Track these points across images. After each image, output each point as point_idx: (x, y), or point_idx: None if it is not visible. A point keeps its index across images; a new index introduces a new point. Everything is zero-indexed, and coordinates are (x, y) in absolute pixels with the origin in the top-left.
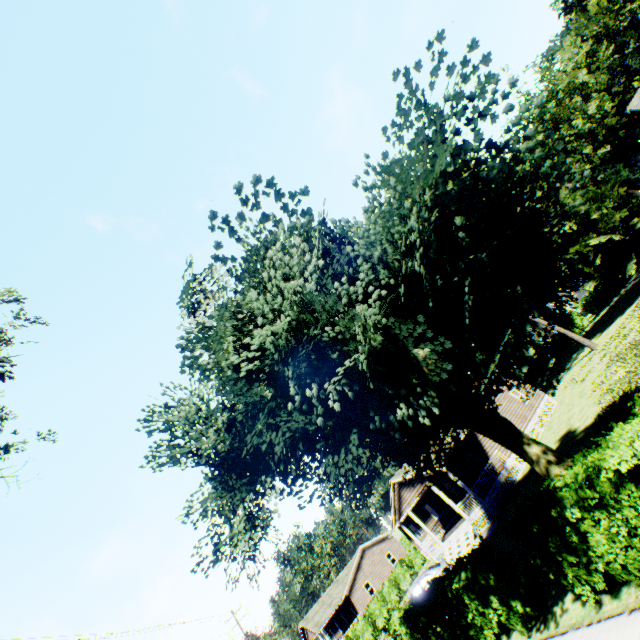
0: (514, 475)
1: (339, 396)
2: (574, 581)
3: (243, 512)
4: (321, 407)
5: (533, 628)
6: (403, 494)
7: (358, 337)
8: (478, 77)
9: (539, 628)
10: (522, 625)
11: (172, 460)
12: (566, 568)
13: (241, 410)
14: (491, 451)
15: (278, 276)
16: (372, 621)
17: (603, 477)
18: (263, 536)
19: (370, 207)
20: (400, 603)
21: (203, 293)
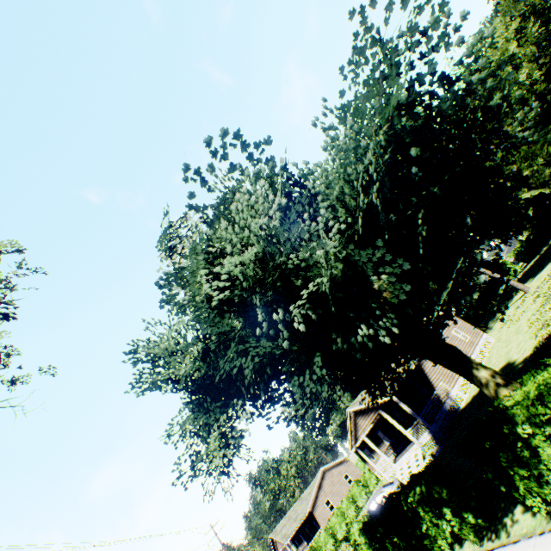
0: (458, 404)
1: (303, 322)
2: (525, 493)
3: (217, 431)
4: (287, 332)
5: (484, 538)
6: (358, 422)
7: (321, 260)
8: (432, 7)
9: (490, 538)
10: (474, 535)
11: (153, 386)
12: (517, 481)
13: (214, 340)
14: (436, 383)
15: (245, 211)
16: (333, 533)
17: None
18: (236, 454)
19: (329, 146)
20: (357, 518)
21: (179, 239)
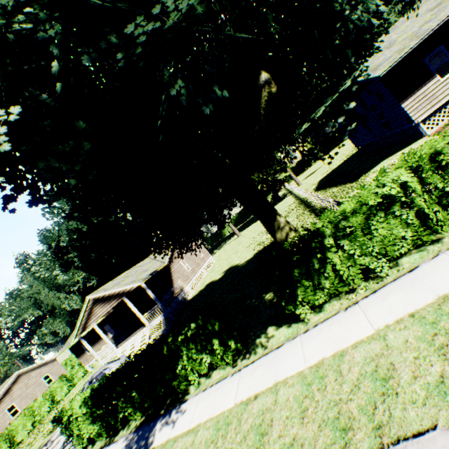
0: (185, 298)
1: None
2: (297, 305)
3: None
4: None
5: (238, 360)
6: (96, 310)
7: None
8: None
9: (245, 357)
10: (232, 359)
11: None
12: (301, 292)
13: None
14: (177, 280)
15: None
16: (11, 438)
17: (359, 212)
18: None
19: None
20: (50, 413)
21: None
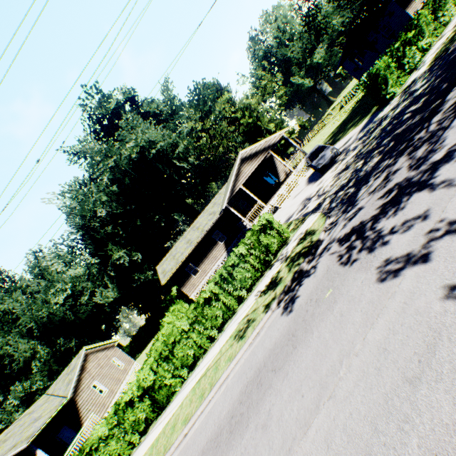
0: None
1: None
2: None
3: None
4: None
5: None
6: (243, 169)
7: None
8: None
9: None
10: None
11: None
12: None
13: None
14: (280, 167)
15: None
16: None
17: None
18: None
19: None
20: None
21: None
